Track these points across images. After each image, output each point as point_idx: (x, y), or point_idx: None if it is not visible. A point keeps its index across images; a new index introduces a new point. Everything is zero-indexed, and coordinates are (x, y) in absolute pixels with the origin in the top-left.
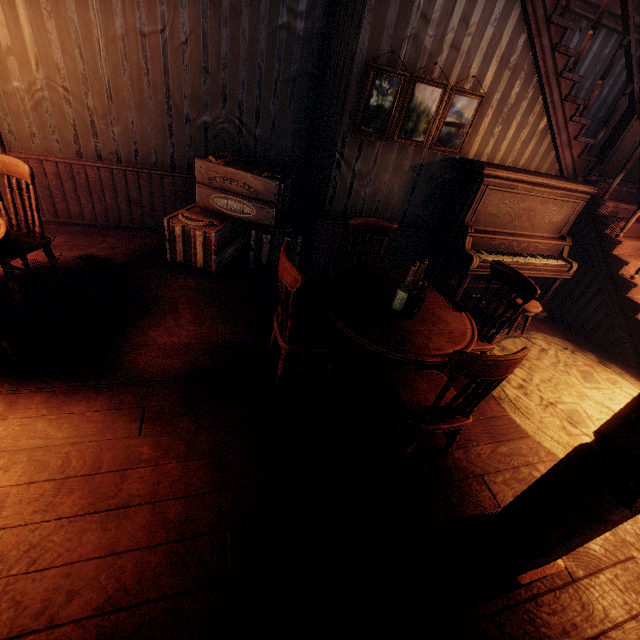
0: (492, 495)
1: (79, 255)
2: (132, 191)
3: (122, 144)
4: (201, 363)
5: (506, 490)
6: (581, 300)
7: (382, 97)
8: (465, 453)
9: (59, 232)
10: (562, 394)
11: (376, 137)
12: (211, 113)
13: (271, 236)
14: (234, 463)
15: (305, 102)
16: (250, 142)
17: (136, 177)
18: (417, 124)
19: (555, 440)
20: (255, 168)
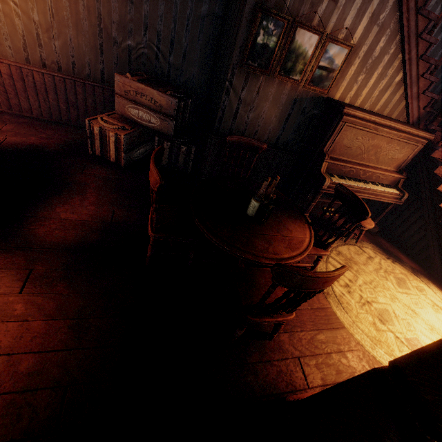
0: (304, 376)
1: (19, 140)
2: (70, 96)
3: (62, 56)
4: (90, 238)
5: (316, 373)
6: (407, 222)
7: (267, 37)
8: (289, 337)
9: (10, 121)
10: (378, 295)
11: (260, 71)
12: (134, 38)
13: (171, 143)
14: (92, 326)
15: (211, 38)
16: (165, 67)
17: (73, 85)
18: (295, 64)
19: (365, 333)
20: (163, 87)
